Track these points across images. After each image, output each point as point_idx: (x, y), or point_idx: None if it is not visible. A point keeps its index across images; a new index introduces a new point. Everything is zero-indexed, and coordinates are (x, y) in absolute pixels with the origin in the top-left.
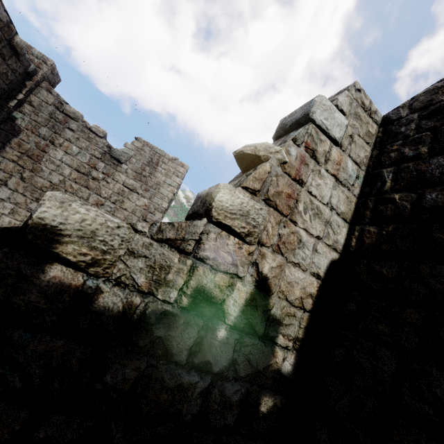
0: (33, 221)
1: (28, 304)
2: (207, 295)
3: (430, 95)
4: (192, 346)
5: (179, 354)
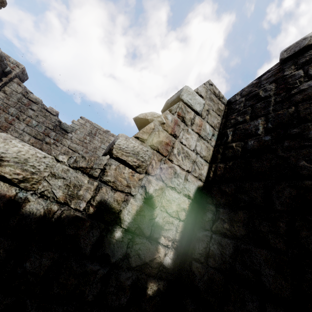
0: None
1: None
2: (108, 206)
3: (250, 88)
4: (95, 242)
5: (85, 248)
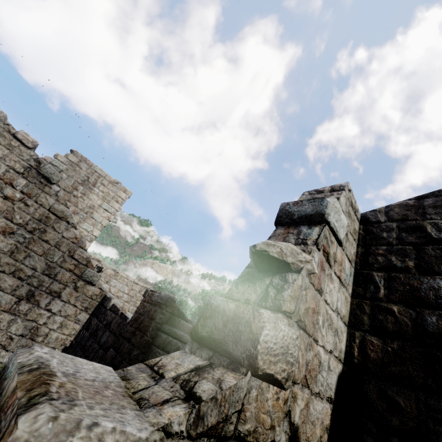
0: None
1: None
2: None
3: (404, 210)
4: None
5: None
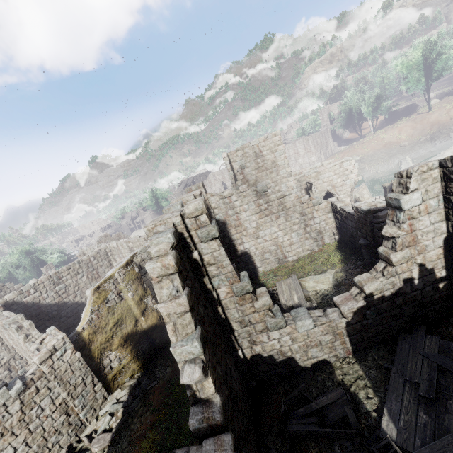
0: (367, 294)
1: (376, 303)
2: (406, 279)
3: None
4: (410, 289)
5: (408, 292)
